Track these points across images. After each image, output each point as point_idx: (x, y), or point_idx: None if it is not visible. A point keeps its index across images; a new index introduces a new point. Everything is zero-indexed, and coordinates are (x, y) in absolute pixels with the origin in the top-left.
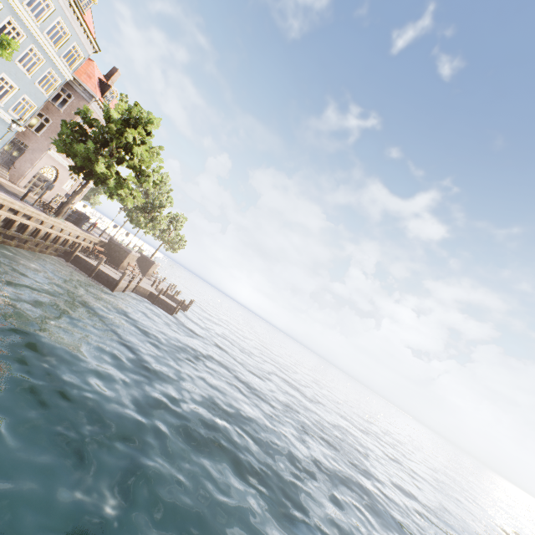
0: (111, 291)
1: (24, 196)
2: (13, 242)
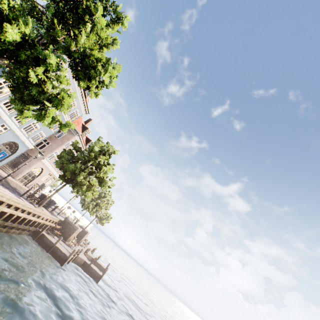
0: (60, 265)
1: (24, 194)
2: (5, 229)
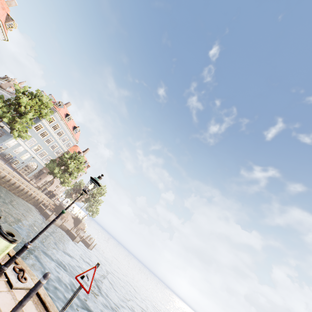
0: (46, 219)
1: (30, 181)
2: (17, 194)
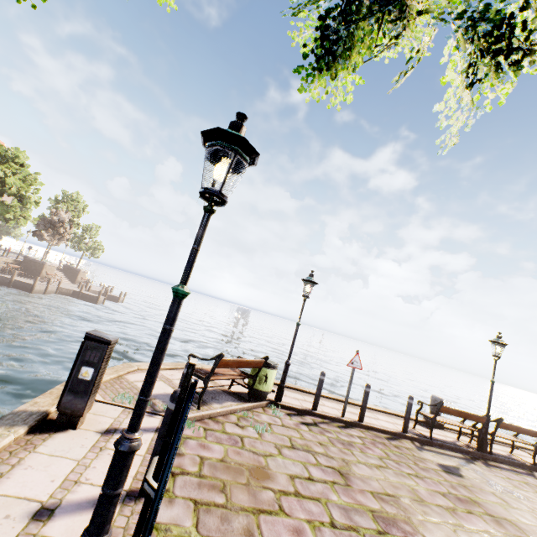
0: (30, 293)
1: None
2: None
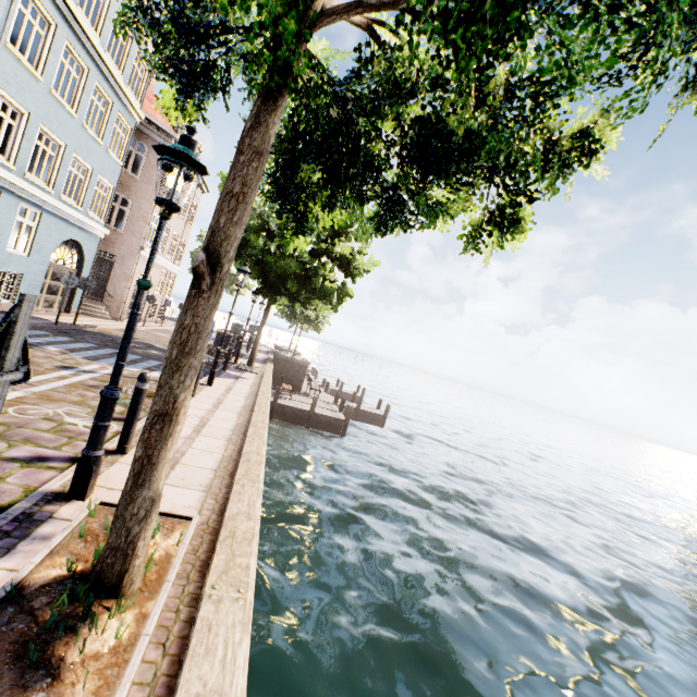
0: (342, 437)
1: (227, 363)
2: None
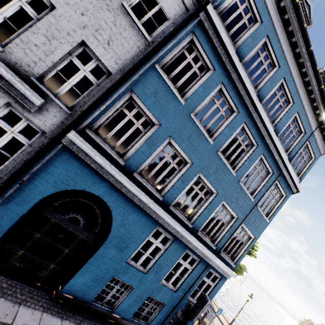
0: None
1: None
2: None
